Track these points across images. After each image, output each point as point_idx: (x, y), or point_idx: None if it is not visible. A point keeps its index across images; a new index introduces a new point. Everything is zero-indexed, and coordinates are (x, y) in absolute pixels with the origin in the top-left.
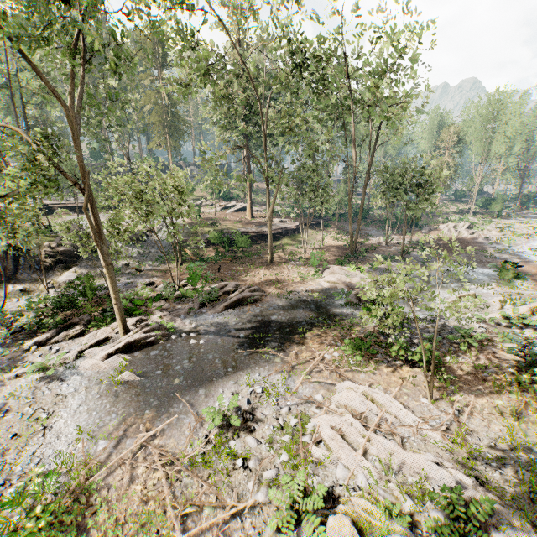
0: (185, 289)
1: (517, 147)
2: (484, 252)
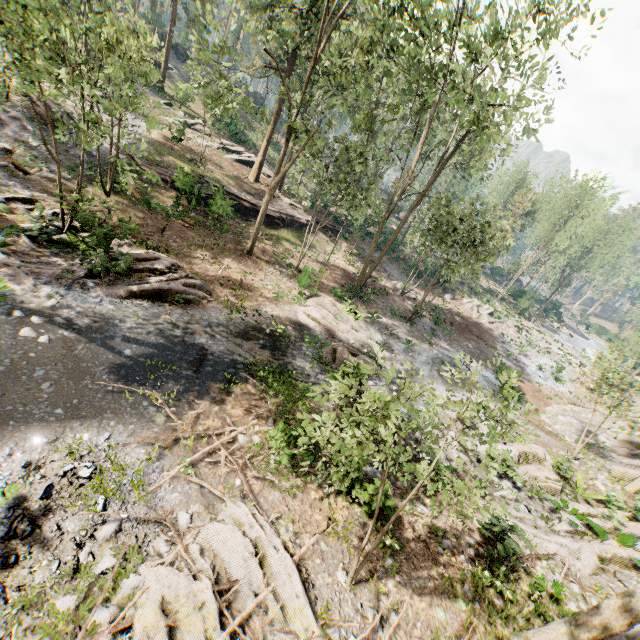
0: (82, 234)
1: (574, 249)
2: (494, 349)
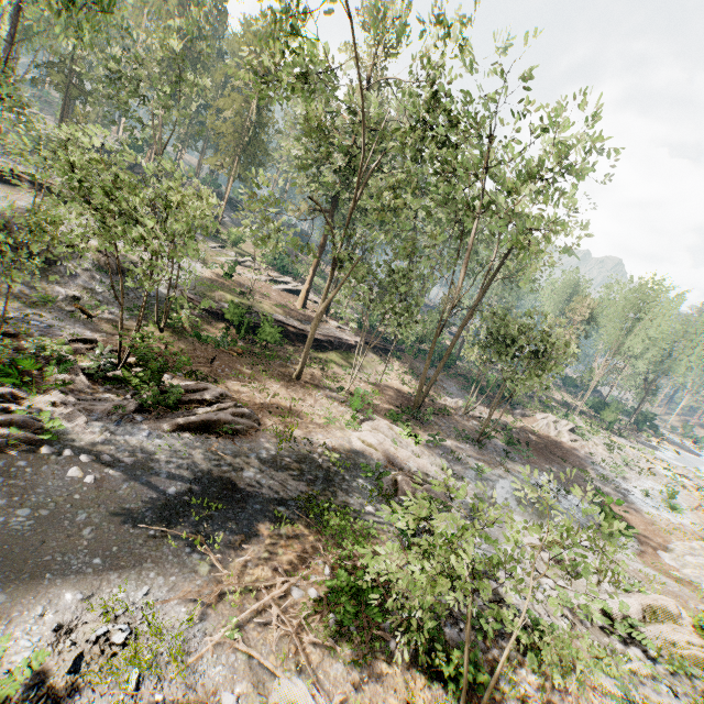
0: (135, 369)
1: (652, 353)
2: (584, 472)
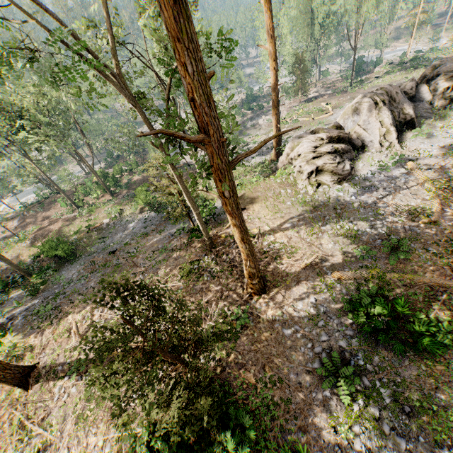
0: None
1: None
2: None
